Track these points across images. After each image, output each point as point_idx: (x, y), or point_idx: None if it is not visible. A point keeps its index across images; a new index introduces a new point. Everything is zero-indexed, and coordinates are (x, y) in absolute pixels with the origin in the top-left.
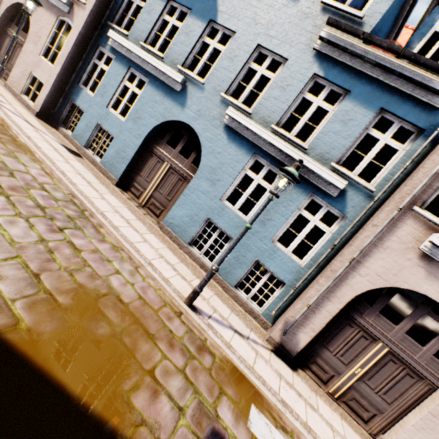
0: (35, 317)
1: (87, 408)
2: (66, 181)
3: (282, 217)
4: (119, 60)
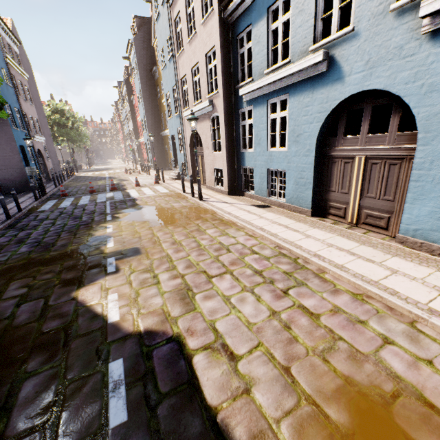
0: None
1: None
2: (267, 235)
3: None
4: (256, 105)
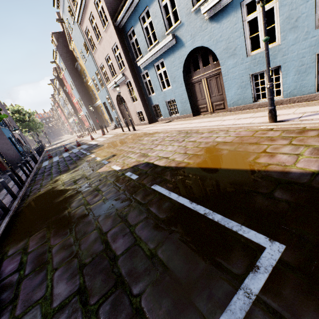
0: (193, 160)
1: (233, 169)
2: (173, 129)
3: (306, 3)
4: (149, 68)
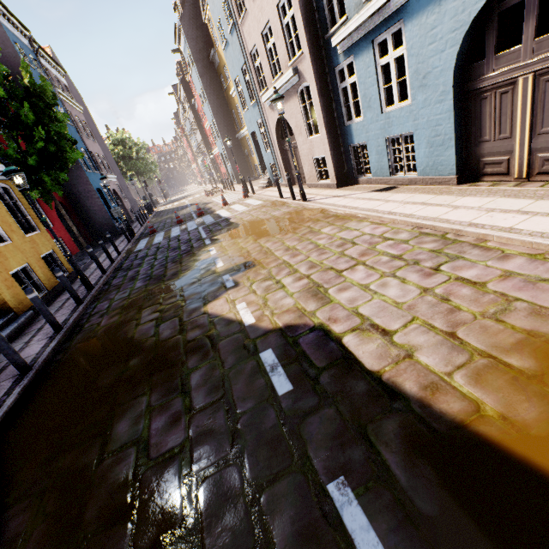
0: (495, 396)
1: None
2: (400, 218)
3: None
4: (358, 53)
